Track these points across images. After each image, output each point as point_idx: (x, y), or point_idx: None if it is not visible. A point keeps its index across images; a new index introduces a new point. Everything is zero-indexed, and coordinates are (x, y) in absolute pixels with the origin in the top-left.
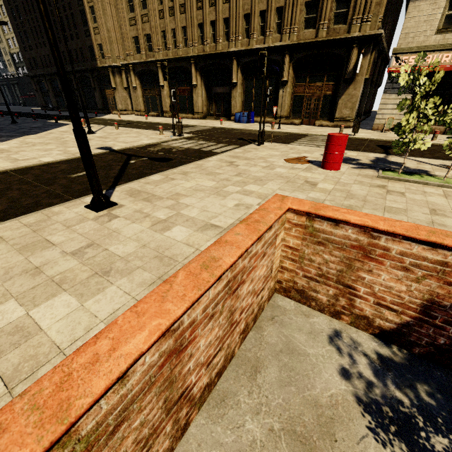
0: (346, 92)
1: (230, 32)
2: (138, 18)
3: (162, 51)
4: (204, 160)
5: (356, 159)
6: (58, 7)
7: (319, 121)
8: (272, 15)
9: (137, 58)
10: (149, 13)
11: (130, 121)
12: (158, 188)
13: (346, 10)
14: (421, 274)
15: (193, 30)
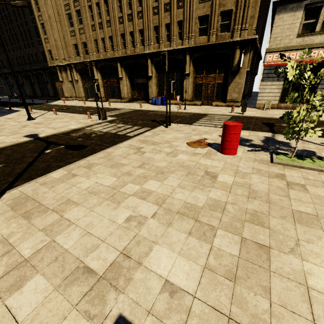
0: (233, 81)
1: (144, 39)
2: (77, 30)
3: (95, 54)
4: (115, 147)
5: (249, 139)
6: (18, 24)
7: (215, 102)
8: (174, 27)
9: (77, 59)
10: (84, 27)
11: (71, 106)
12: (51, 191)
13: (229, 22)
14: None
15: (117, 38)
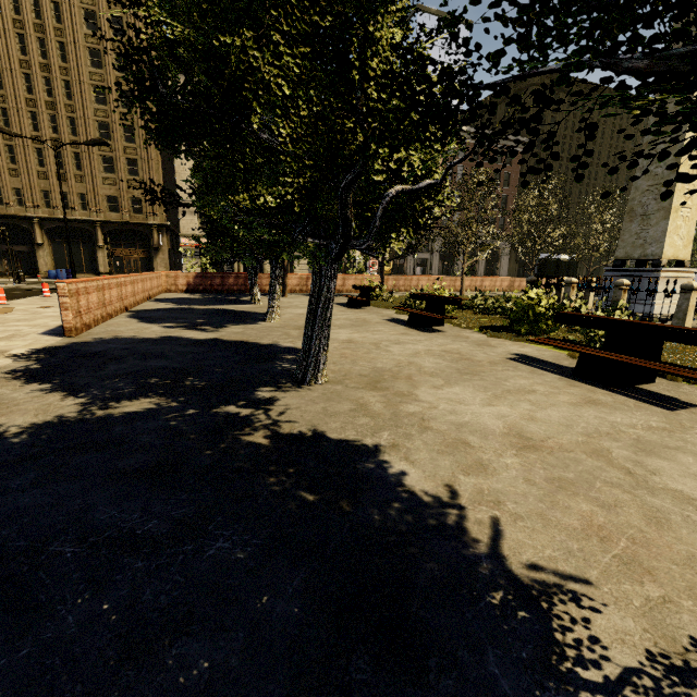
0: (158, 256)
1: (26, 201)
2: None
3: None
4: None
5: None
6: None
7: None
8: (75, 197)
9: None
10: None
11: None
12: None
13: (140, 207)
14: (185, 278)
15: None
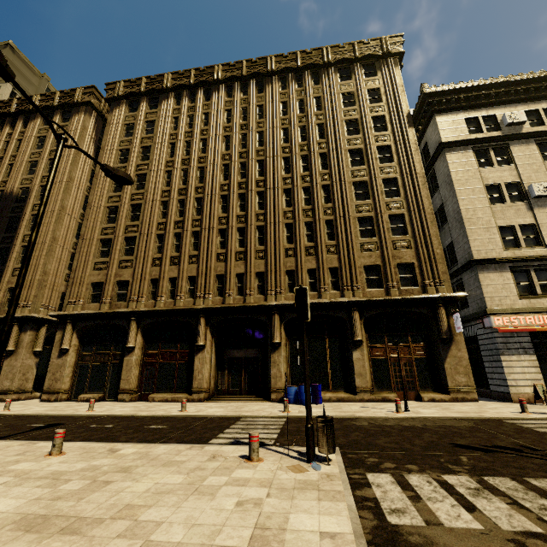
0: (449, 354)
1: (268, 285)
2: (114, 262)
3: (145, 300)
4: None
5: None
6: None
7: (426, 394)
8: (325, 273)
9: (90, 307)
10: (135, 260)
11: (49, 417)
12: None
13: (411, 276)
14: None
15: (208, 280)
